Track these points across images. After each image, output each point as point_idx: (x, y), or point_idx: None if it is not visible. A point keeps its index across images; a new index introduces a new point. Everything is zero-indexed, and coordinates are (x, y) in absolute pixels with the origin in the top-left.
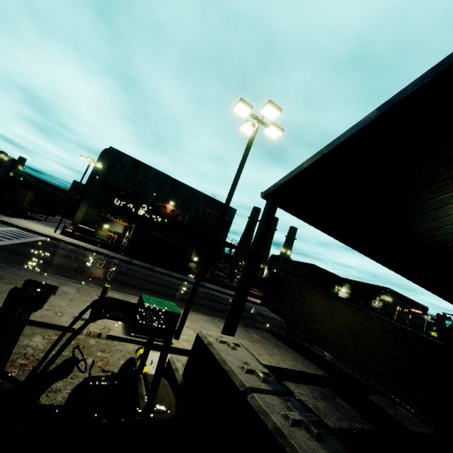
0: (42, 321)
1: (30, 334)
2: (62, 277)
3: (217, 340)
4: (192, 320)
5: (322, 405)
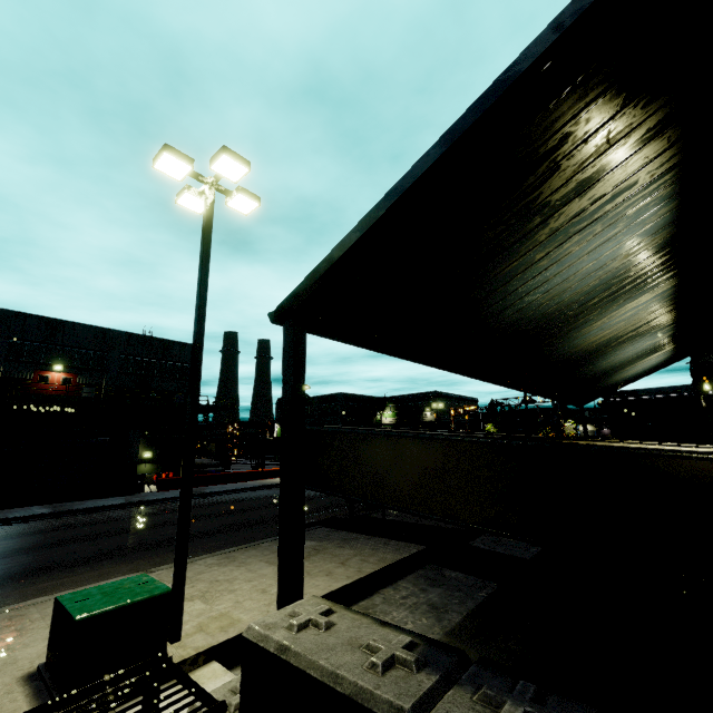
0: None
1: None
2: None
3: (292, 628)
4: (190, 580)
5: (435, 595)
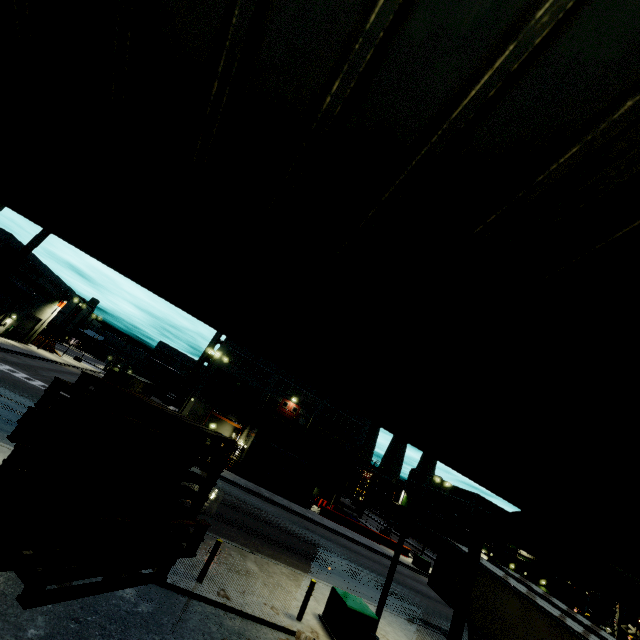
0: (274, 622)
1: (274, 639)
2: (225, 537)
3: None
4: None
5: None
